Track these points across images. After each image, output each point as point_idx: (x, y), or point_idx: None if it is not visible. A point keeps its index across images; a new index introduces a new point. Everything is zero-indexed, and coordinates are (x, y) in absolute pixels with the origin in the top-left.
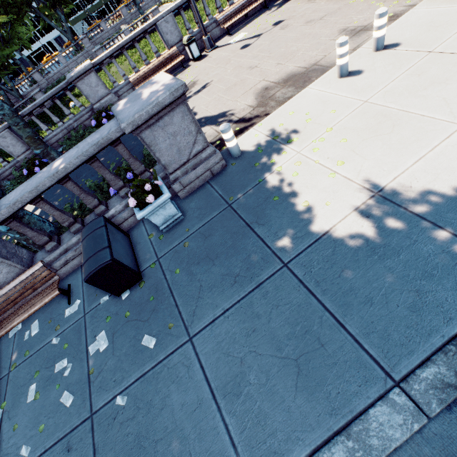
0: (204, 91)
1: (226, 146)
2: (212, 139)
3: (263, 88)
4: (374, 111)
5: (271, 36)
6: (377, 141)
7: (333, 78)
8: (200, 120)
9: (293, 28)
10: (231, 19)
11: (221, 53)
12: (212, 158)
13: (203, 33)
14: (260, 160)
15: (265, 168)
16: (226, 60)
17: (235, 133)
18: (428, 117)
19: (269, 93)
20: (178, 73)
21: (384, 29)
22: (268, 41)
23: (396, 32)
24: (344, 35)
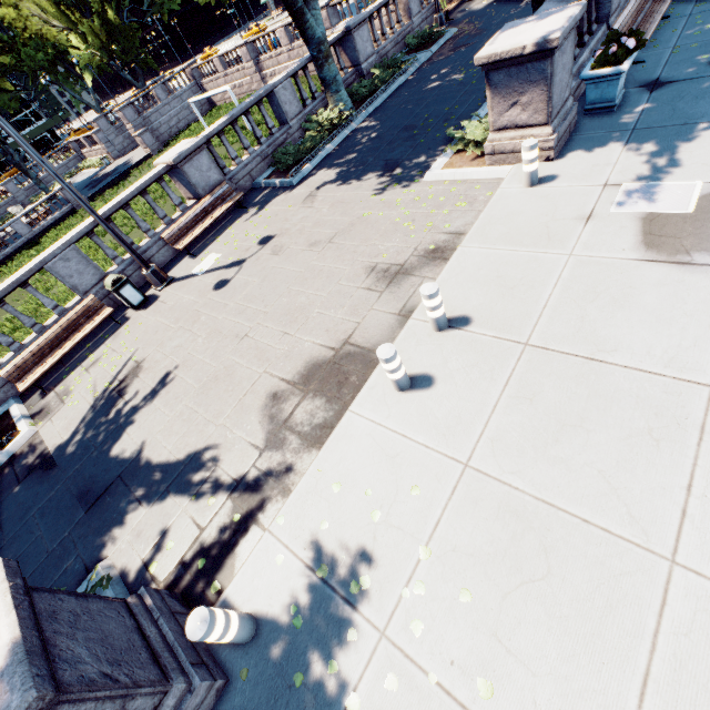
0: (159, 392)
1: (221, 580)
2: (187, 550)
3: (268, 395)
4: (491, 496)
5: (261, 267)
6: (532, 602)
7: (387, 389)
8: (156, 479)
9: (293, 255)
10: (189, 233)
11: (181, 296)
12: (185, 708)
13: (141, 266)
14: (305, 659)
15: (320, 696)
16: (191, 312)
17: (235, 531)
18: (597, 528)
19: (282, 409)
20: (108, 337)
21: (442, 307)
22: (256, 276)
23: (455, 291)
24: (375, 279)
